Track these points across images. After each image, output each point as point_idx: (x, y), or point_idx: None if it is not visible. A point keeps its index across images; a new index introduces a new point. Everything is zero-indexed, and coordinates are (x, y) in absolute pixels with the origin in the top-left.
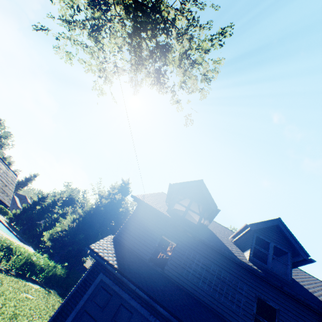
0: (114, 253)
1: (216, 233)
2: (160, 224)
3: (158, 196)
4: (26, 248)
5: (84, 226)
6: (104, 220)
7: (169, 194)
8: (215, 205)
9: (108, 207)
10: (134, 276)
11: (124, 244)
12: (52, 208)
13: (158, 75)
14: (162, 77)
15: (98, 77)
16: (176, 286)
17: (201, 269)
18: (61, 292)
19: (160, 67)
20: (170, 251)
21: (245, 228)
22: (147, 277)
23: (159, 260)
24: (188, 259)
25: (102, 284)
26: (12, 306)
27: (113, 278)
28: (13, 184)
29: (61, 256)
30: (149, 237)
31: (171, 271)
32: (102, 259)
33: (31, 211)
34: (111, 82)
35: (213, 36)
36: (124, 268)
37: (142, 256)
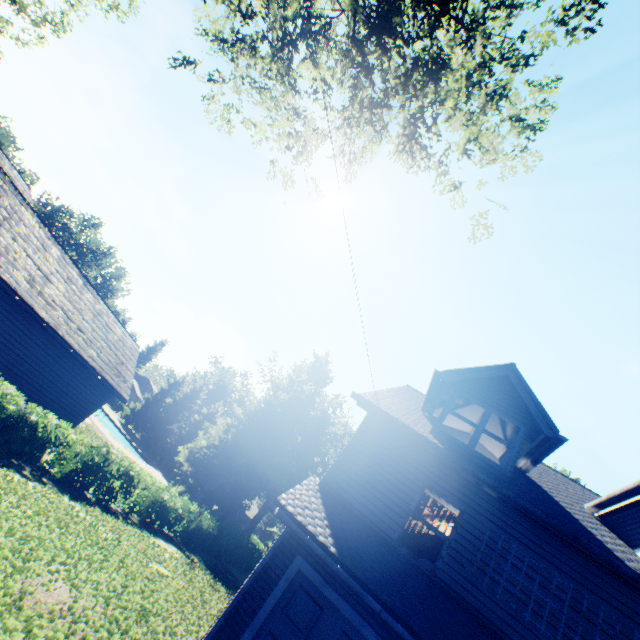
0: (326, 519)
1: (550, 492)
2: (419, 460)
3: (403, 395)
4: (152, 473)
5: (246, 441)
6: (283, 433)
7: (432, 394)
8: (551, 426)
9: (290, 407)
10: (372, 579)
11: (342, 498)
12: (191, 402)
13: (415, 128)
14: (426, 131)
15: (286, 148)
16: (467, 613)
17: (527, 581)
18: (209, 562)
19: (423, 109)
20: (430, 516)
21: (639, 490)
22: (401, 583)
23: (411, 537)
24: (491, 550)
25: (302, 579)
26: (138, 591)
27: (324, 571)
28: (133, 360)
29: (207, 492)
30: (395, 489)
31: (452, 574)
32: (304, 530)
33: (159, 407)
34: (310, 157)
35: (569, 10)
36: (349, 556)
37: (382, 531)
